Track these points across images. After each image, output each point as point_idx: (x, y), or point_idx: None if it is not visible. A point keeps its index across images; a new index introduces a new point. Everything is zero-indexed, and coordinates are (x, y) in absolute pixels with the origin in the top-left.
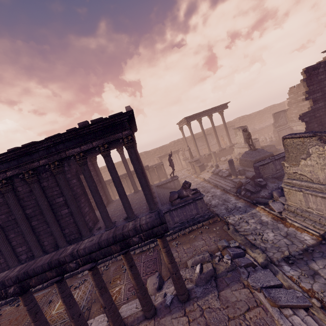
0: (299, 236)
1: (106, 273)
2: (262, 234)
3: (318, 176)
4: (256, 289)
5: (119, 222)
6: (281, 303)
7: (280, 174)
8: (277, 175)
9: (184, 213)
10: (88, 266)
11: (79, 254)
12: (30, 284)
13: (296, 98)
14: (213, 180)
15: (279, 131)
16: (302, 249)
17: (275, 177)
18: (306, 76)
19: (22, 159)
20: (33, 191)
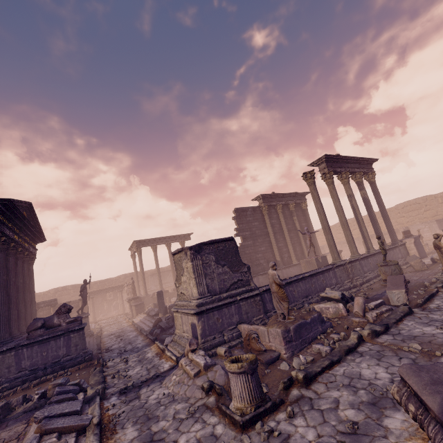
0: (162, 365)
1: None
2: (128, 370)
3: (189, 292)
4: (38, 420)
5: None
6: (50, 426)
7: None
8: None
9: (43, 352)
10: None
11: None
12: None
13: None
14: (142, 322)
15: None
16: (150, 377)
17: None
18: (237, 215)
19: None
20: None
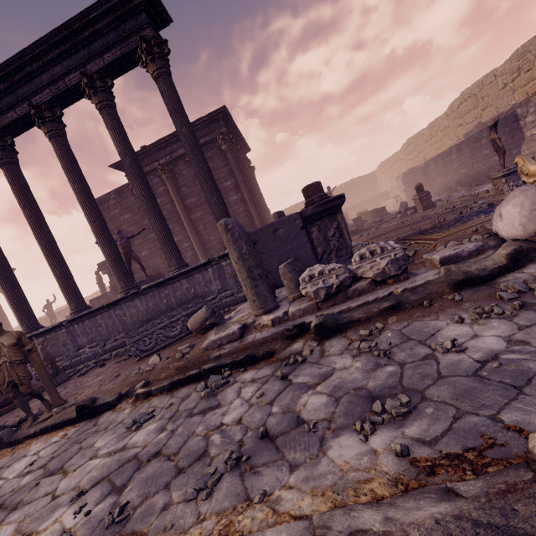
0: None
1: None
2: None
3: None
4: None
5: None
6: None
7: None
8: None
9: None
10: None
11: None
12: None
13: None
14: None
15: None
16: None
17: None
18: None
19: None
20: None
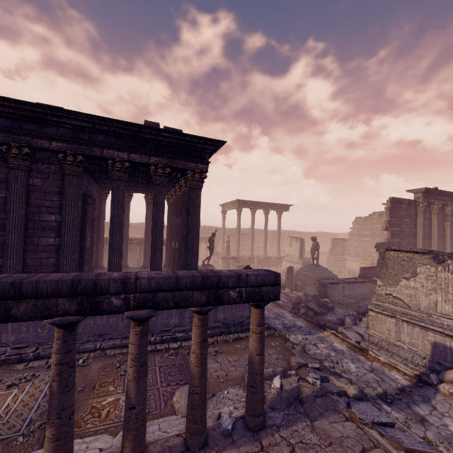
0: (388, 373)
1: (83, 371)
2: (341, 362)
3: (419, 302)
4: (366, 423)
5: None
6: (407, 445)
7: (347, 303)
8: (343, 302)
9: (233, 309)
10: (145, 312)
11: (138, 285)
12: (11, 312)
13: (360, 231)
14: None
15: (334, 260)
16: (397, 389)
17: (341, 304)
18: (391, 205)
19: (23, 124)
20: (11, 182)
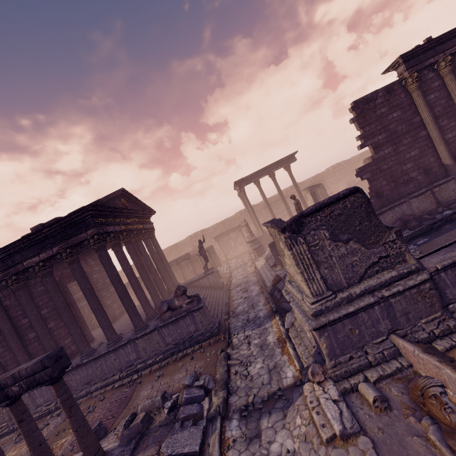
0: (284, 370)
1: None
2: (249, 364)
3: (299, 282)
4: None
5: (104, 345)
6: None
7: None
8: None
9: (178, 330)
10: None
11: None
12: None
13: None
14: (263, 270)
15: None
16: (271, 394)
17: None
18: (357, 113)
19: None
20: None
